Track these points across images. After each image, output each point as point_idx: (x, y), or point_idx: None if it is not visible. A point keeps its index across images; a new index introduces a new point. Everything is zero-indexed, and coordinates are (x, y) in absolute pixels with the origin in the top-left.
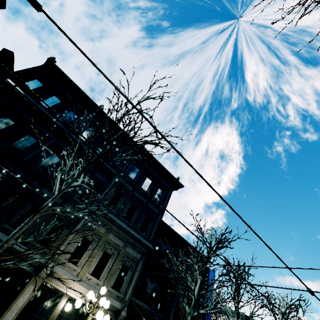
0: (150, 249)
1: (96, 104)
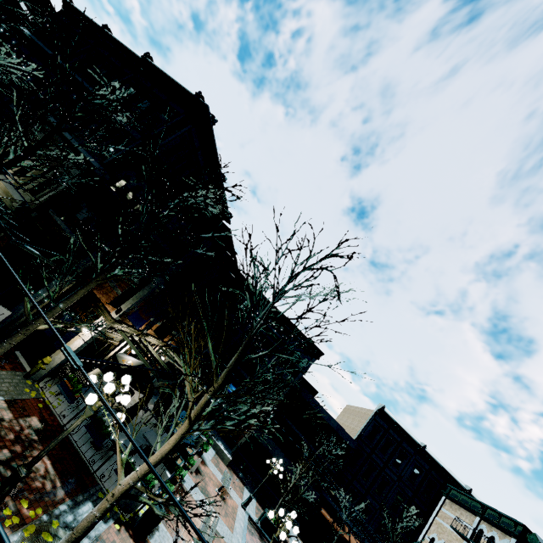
0: (94, 168)
1: (99, 26)
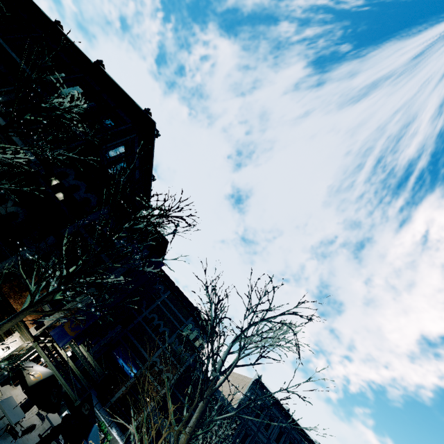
0: (28, 161)
1: (50, 19)
